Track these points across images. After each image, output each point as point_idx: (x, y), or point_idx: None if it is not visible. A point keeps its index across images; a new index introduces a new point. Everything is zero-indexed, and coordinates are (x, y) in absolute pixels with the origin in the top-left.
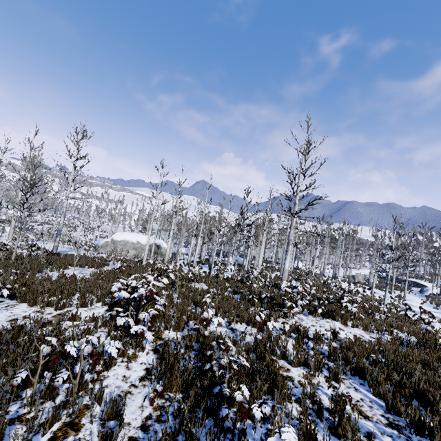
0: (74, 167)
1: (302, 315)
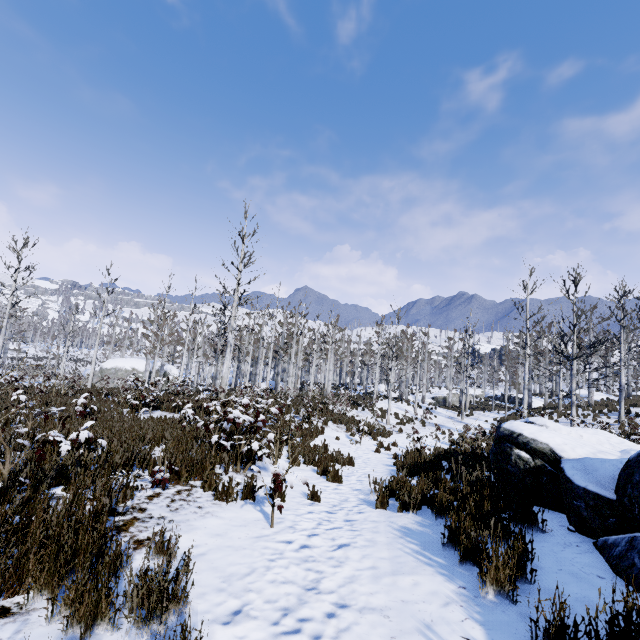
0: (14, 281)
1: (143, 408)
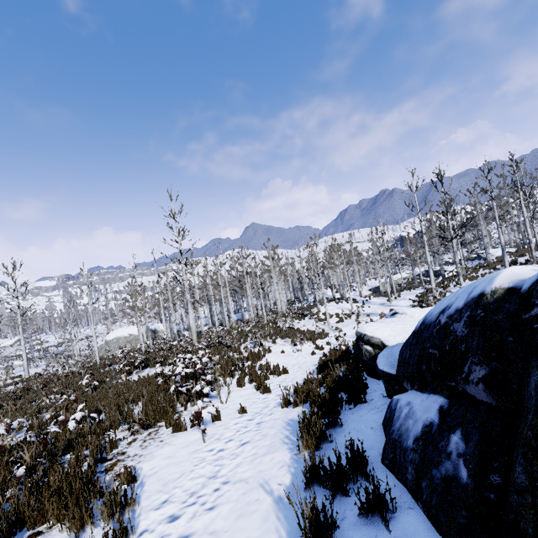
0: (16, 298)
1: (134, 371)
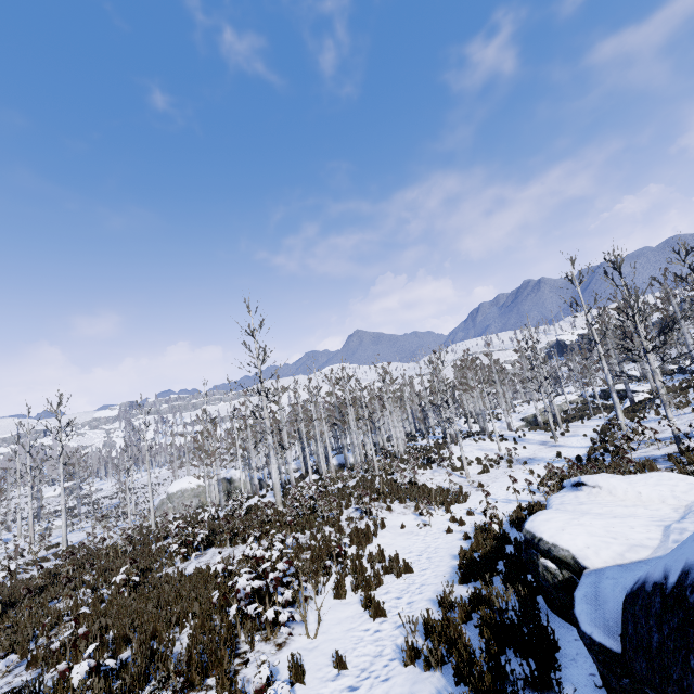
0: (59, 441)
1: (193, 554)
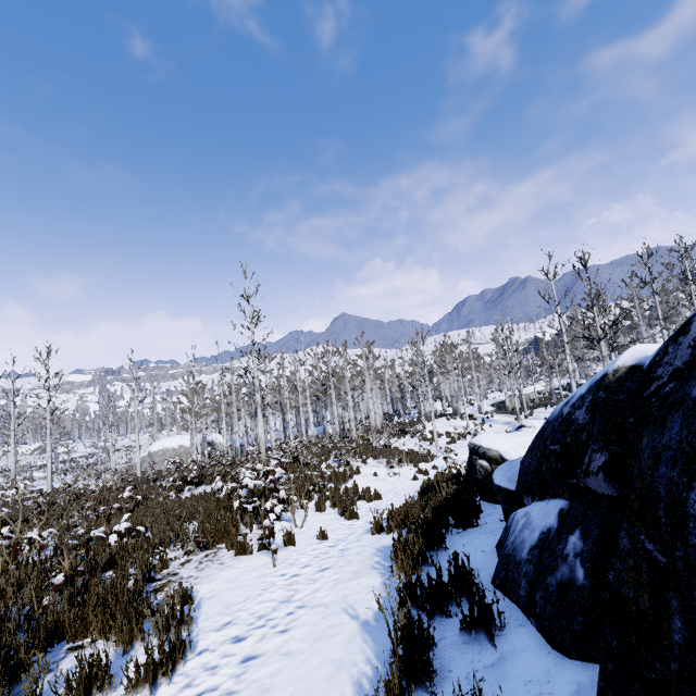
0: (47, 390)
1: (186, 487)
